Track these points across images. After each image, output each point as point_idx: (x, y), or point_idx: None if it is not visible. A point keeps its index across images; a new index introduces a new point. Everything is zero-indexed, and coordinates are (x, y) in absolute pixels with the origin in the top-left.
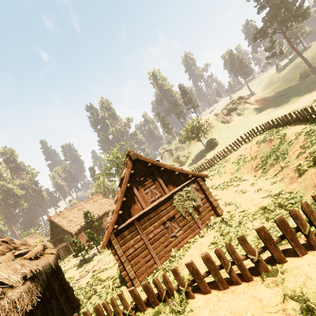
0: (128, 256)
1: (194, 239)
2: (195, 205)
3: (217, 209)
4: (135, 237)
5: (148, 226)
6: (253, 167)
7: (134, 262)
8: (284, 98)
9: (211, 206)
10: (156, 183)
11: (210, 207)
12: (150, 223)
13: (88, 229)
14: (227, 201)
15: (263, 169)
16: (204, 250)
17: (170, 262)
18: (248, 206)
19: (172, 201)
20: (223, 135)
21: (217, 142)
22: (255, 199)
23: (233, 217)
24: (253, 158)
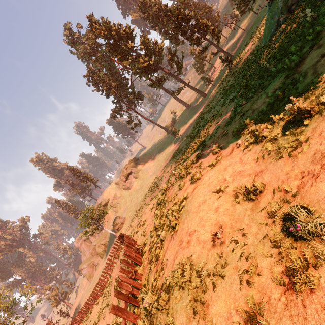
0: None
1: None
2: None
3: None
4: None
5: None
6: None
7: None
8: (161, 154)
9: None
10: None
11: None
12: None
13: None
14: None
15: None
16: None
17: None
18: None
19: None
20: (129, 205)
21: (123, 220)
22: None
23: None
24: None
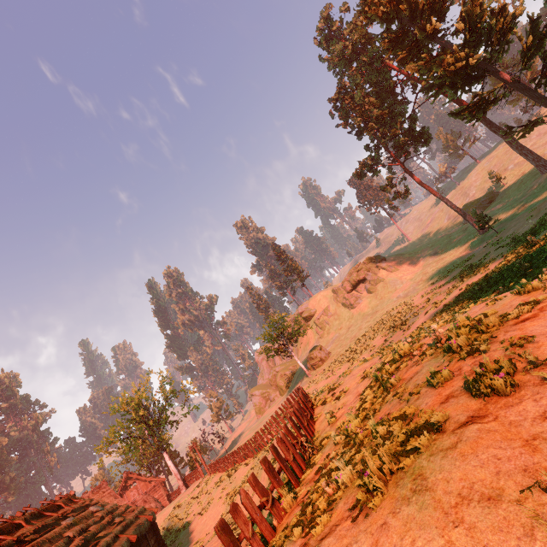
0: None
1: None
2: None
3: None
4: None
5: None
6: None
7: None
8: (434, 262)
9: None
10: None
11: None
12: None
13: None
14: None
15: None
16: None
17: None
18: None
19: None
20: (342, 334)
21: (325, 355)
22: None
23: None
24: None
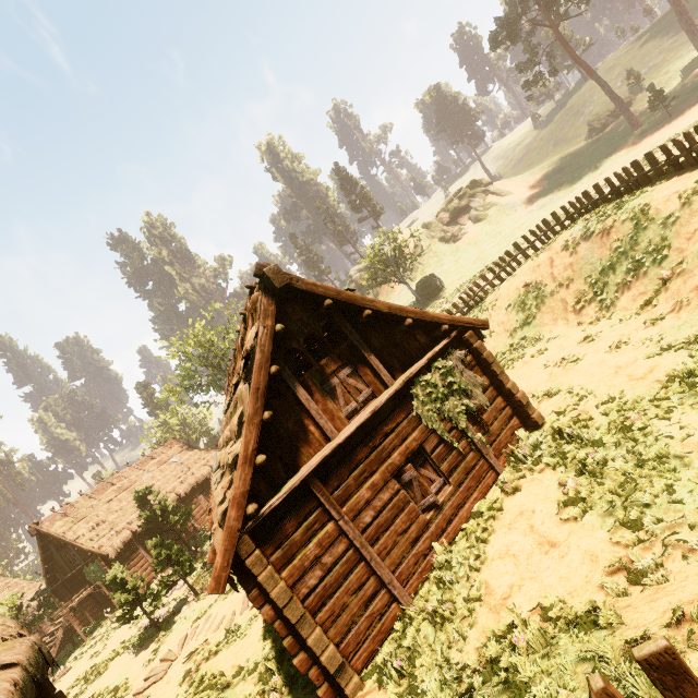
0: (307, 597)
1: (488, 503)
2: (472, 406)
3: (530, 410)
4: (318, 531)
5: (355, 490)
6: (568, 304)
7: (328, 614)
8: (567, 174)
9: (510, 404)
10: (353, 359)
11: (509, 408)
12: (359, 480)
13: (154, 536)
14: (536, 389)
15: (599, 302)
16: (546, 528)
17: (443, 589)
18: (617, 386)
19: (408, 404)
20: (450, 267)
21: (441, 283)
22: (624, 366)
23: (588, 421)
24: (562, 284)
